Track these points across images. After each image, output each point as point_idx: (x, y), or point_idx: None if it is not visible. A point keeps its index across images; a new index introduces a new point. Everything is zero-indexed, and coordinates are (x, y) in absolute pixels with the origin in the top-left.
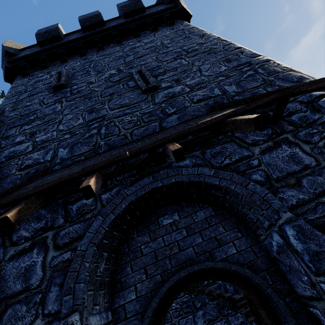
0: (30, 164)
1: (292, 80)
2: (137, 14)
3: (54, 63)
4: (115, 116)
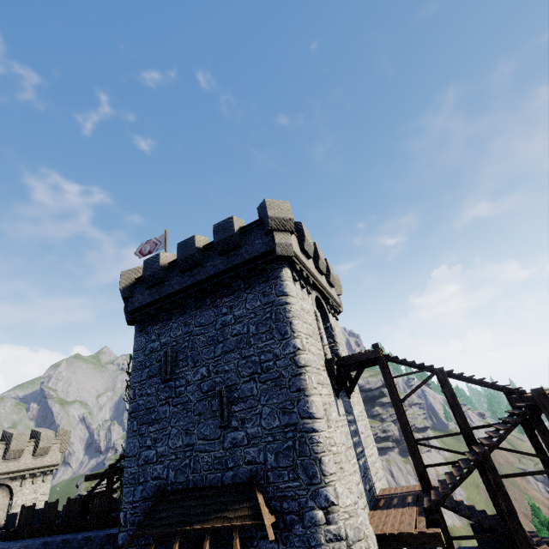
0: (156, 476)
1: (308, 474)
2: (233, 250)
3: (162, 316)
4: (199, 449)
